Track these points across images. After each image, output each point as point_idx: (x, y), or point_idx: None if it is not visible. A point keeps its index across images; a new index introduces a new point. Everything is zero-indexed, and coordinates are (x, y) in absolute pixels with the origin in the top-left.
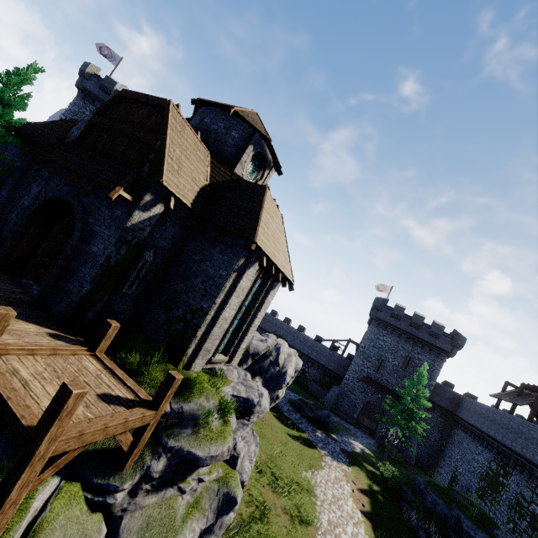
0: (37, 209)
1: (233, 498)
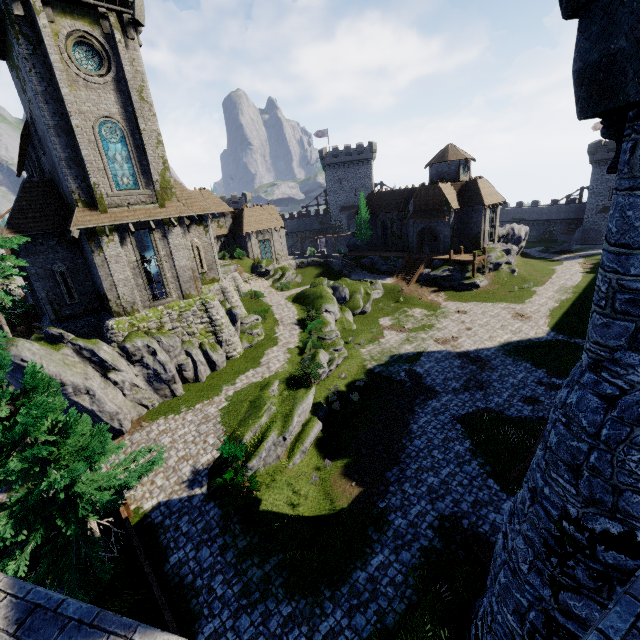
0: (418, 234)
1: (514, 270)
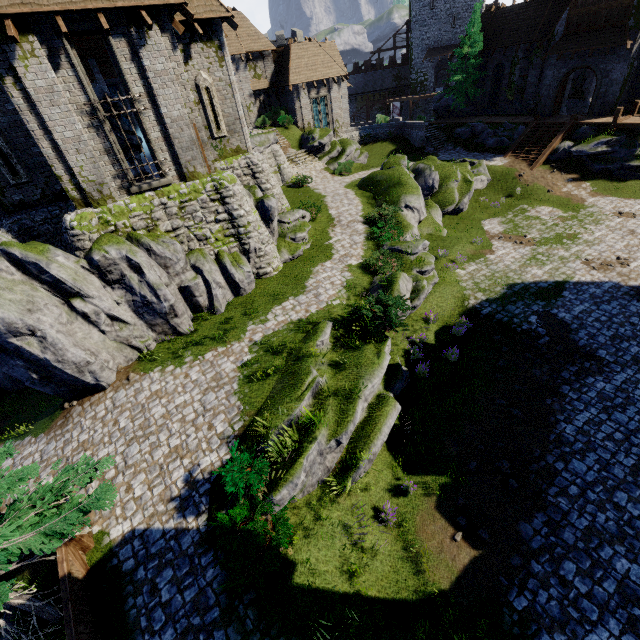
0: (560, 81)
1: None
